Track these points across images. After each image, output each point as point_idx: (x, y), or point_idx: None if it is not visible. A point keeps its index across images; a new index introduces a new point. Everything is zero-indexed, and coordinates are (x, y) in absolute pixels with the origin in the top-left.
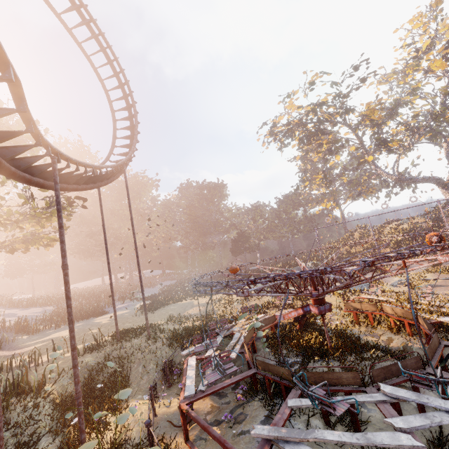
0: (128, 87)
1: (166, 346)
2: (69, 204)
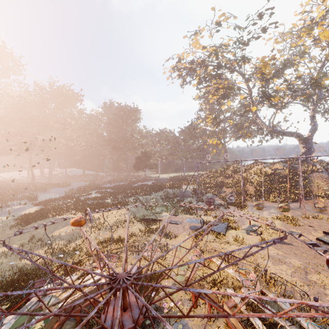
0: None
1: None
2: None
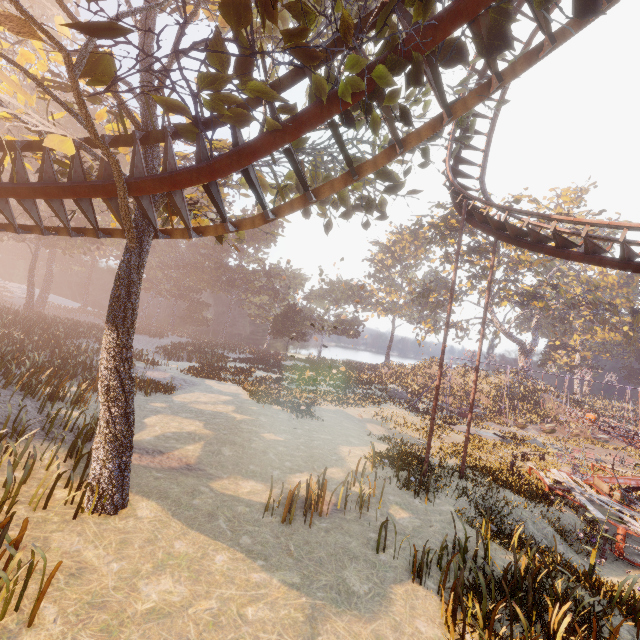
0: (505, 92)
1: (519, 498)
2: (353, 207)
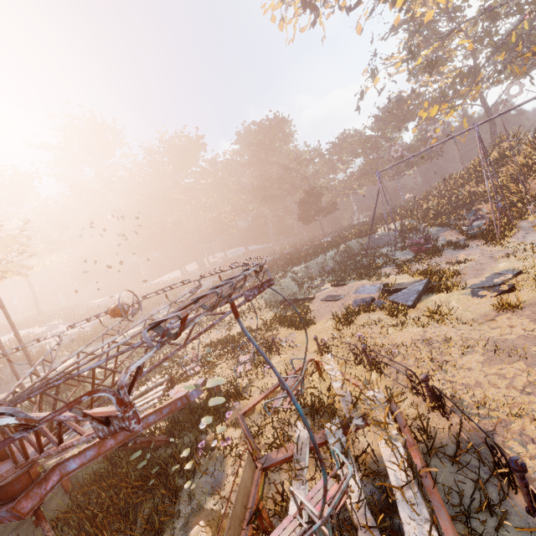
0: None
1: None
2: None
